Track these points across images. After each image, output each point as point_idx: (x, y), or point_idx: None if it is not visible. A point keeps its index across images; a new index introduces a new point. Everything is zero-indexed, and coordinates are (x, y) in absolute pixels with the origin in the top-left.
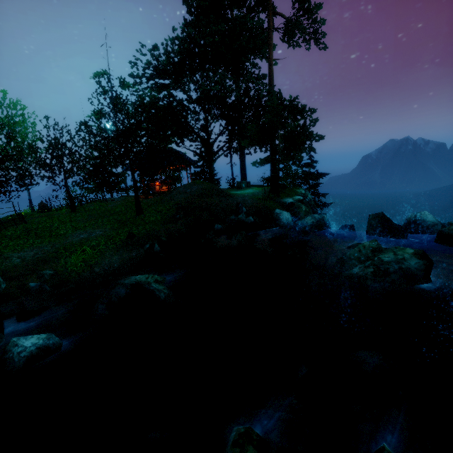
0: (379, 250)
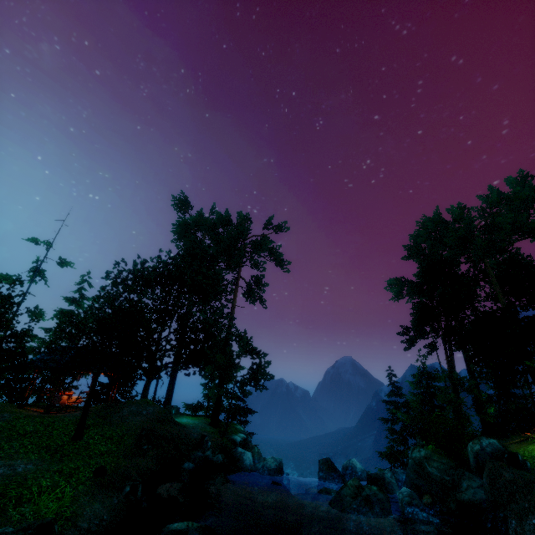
0: (361, 487)
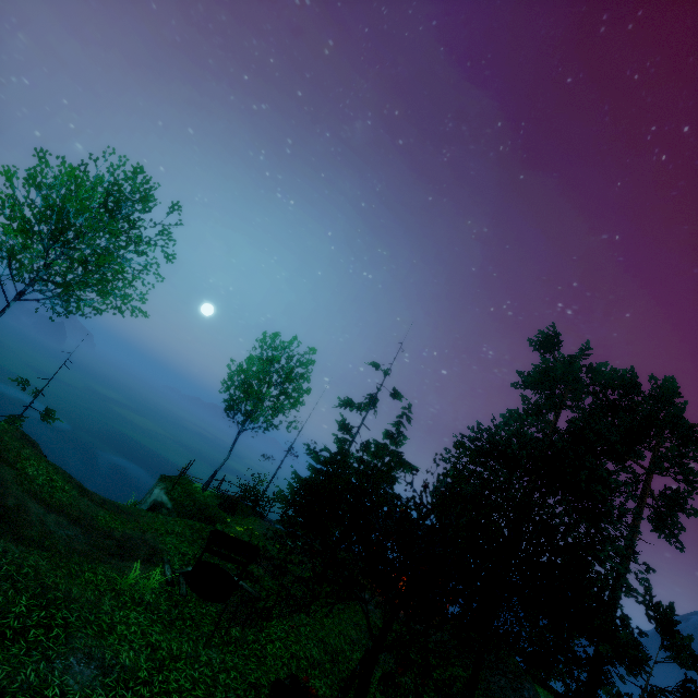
0: None
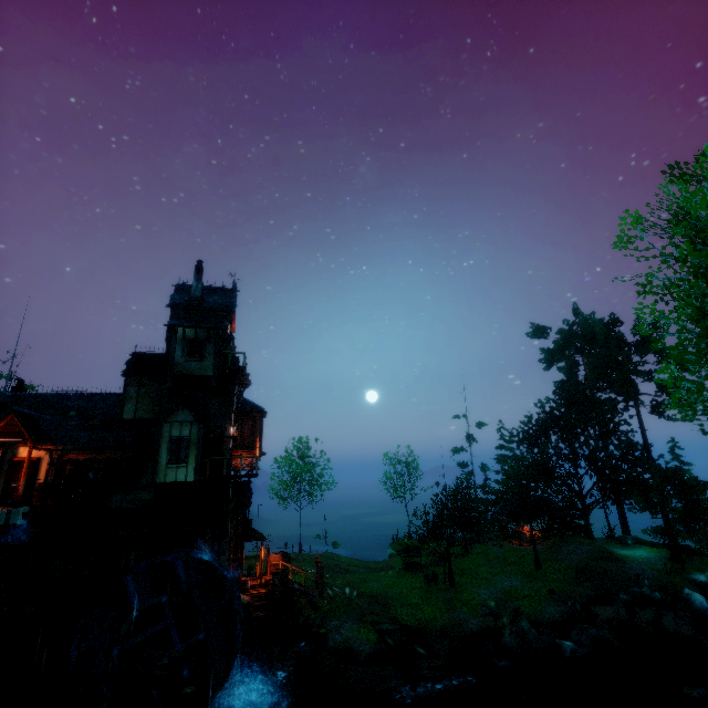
0: None
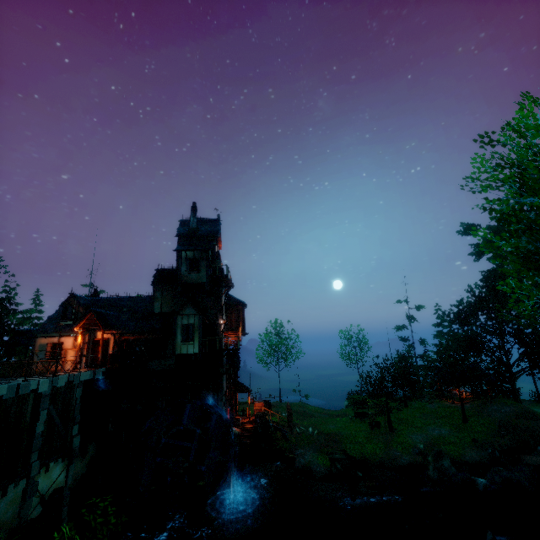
0: None
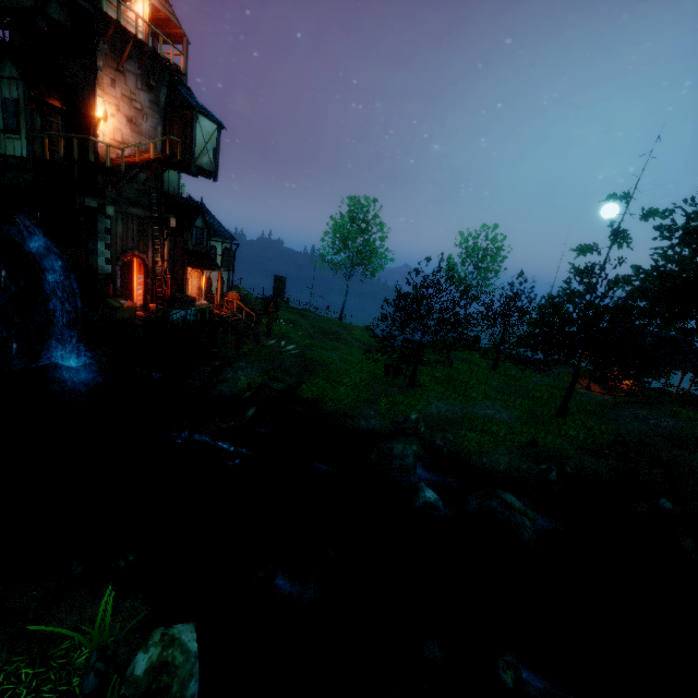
0: None
